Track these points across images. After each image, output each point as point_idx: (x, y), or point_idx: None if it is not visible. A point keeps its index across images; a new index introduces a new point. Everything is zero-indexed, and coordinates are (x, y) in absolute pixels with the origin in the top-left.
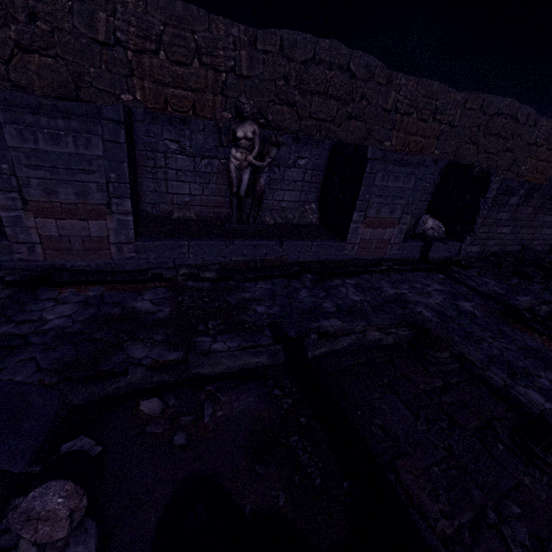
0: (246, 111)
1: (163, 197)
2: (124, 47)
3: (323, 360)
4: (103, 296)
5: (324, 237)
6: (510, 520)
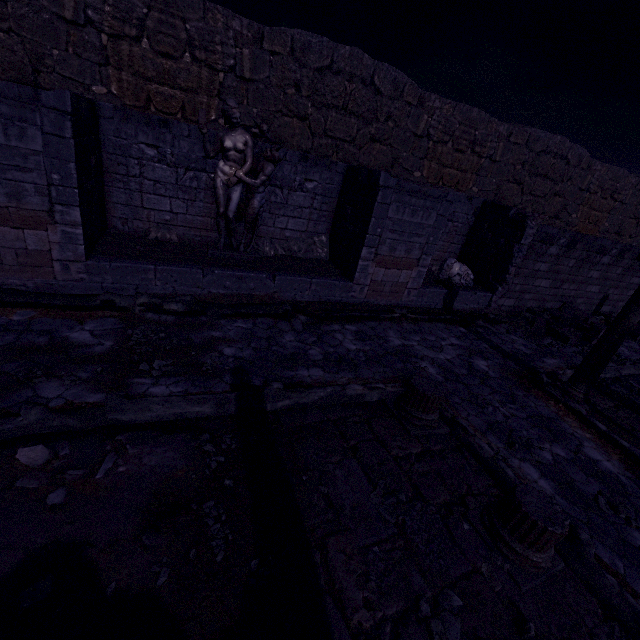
0: (234, 117)
1: (137, 213)
2: (97, 29)
3: (284, 415)
4: (32, 322)
5: (329, 275)
6: (445, 614)
